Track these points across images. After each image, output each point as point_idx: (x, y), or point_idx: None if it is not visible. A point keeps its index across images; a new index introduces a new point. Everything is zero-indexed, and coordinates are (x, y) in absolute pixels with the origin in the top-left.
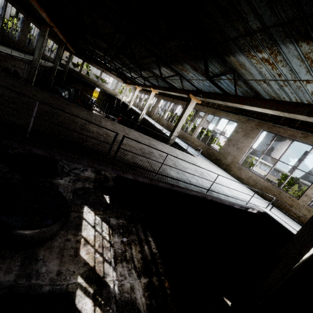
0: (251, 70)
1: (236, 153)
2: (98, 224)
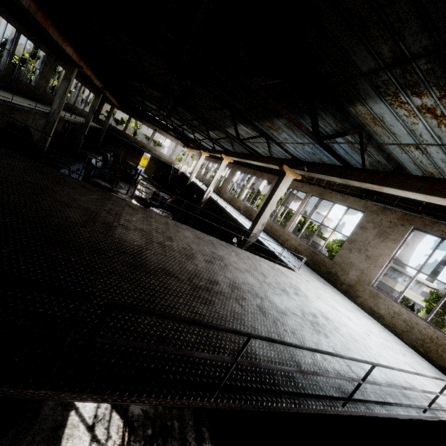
0: (393, 128)
1: (366, 266)
2: (102, 419)
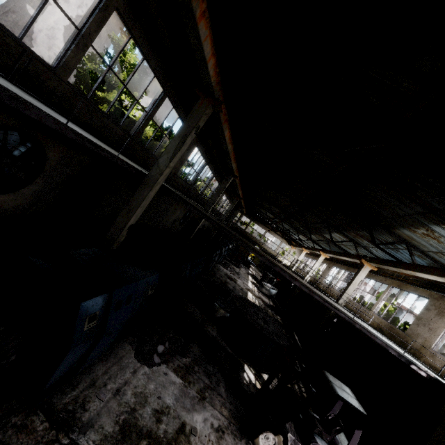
0: (421, 242)
1: (428, 335)
2: None
